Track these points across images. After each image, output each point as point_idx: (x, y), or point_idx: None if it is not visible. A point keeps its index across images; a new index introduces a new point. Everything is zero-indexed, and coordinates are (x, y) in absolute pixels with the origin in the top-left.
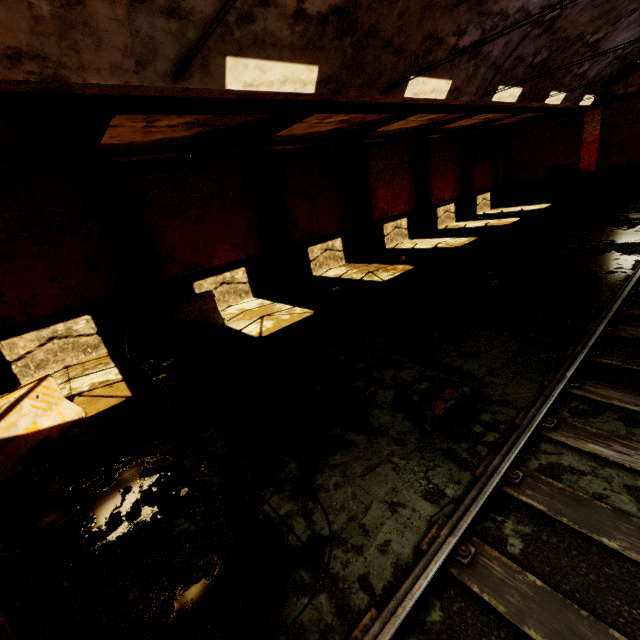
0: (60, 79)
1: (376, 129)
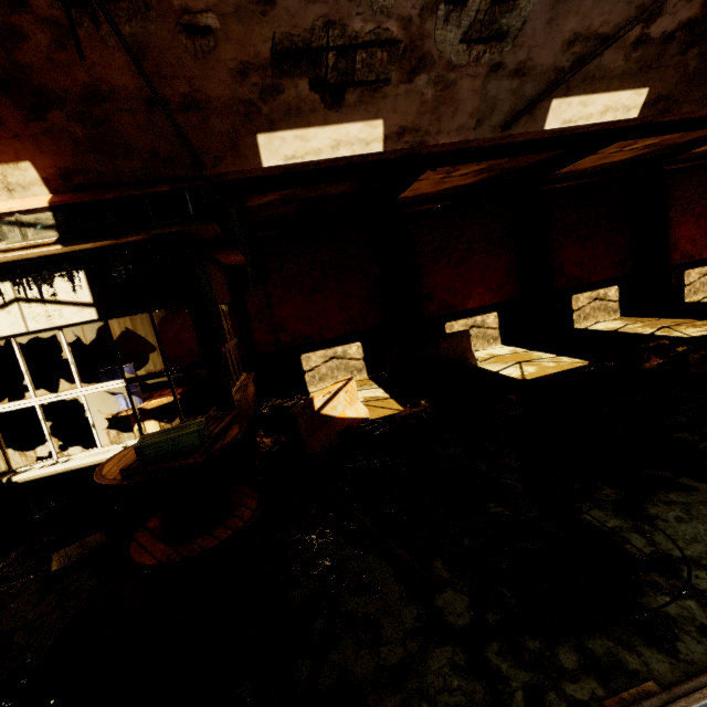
0: (422, 144)
1: (691, 150)
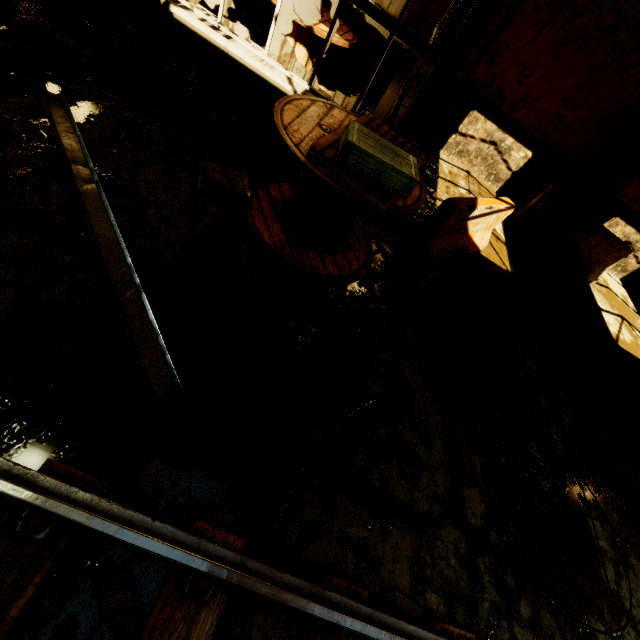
0: None
1: None
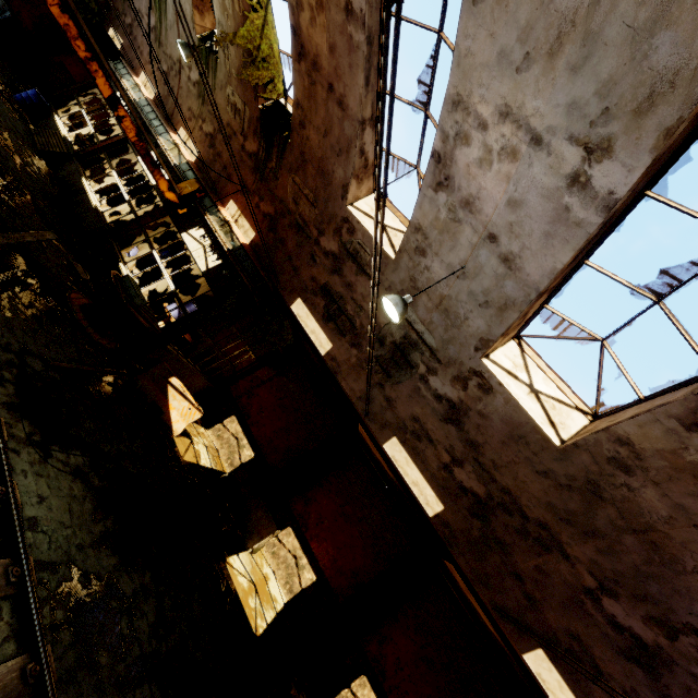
0: (336, 374)
1: None
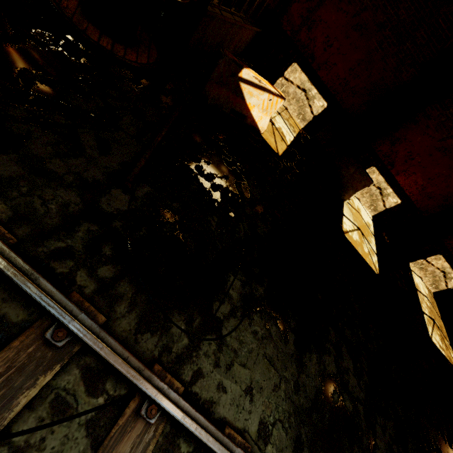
0: None
1: None
